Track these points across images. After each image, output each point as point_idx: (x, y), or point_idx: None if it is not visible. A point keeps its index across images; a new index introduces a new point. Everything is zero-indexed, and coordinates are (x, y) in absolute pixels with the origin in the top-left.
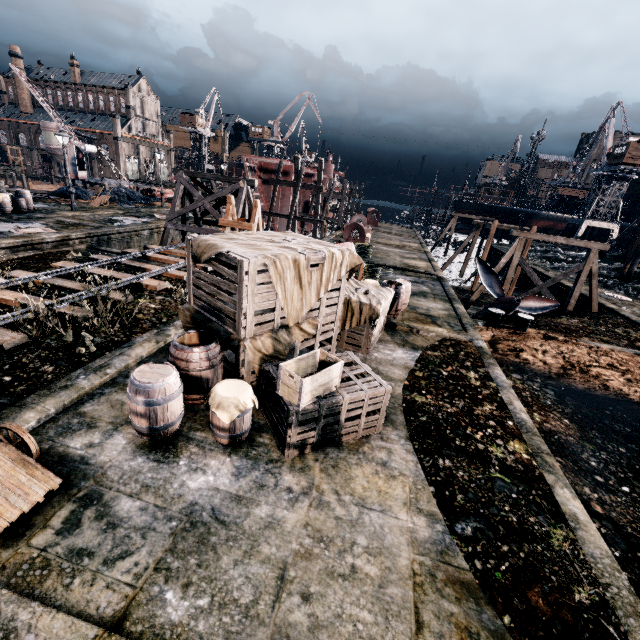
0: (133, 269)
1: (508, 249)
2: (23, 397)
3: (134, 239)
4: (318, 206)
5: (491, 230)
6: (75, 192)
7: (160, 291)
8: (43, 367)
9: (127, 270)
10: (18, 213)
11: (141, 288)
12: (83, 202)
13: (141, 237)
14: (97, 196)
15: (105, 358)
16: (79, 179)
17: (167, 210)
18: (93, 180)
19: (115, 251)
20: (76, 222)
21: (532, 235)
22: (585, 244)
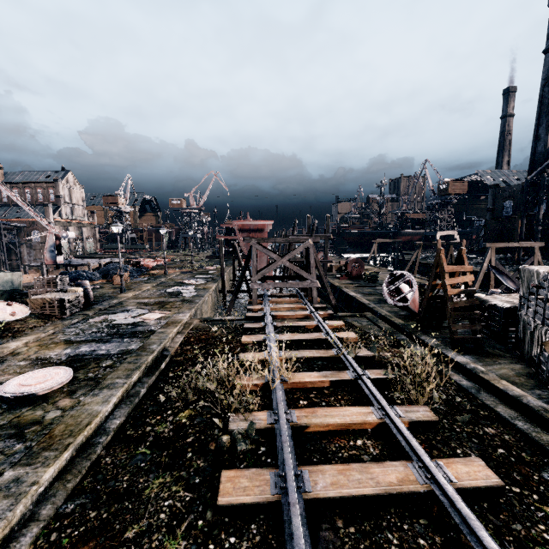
0: (296, 329)
1: (485, 256)
2: (548, 462)
3: (202, 305)
4: (327, 250)
5: (438, 246)
6: (86, 275)
7: (359, 341)
8: (486, 430)
9: (295, 331)
10: (88, 304)
11: (342, 342)
12: (100, 283)
13: (204, 302)
14: (116, 275)
15: (498, 405)
16: (59, 264)
17: (175, 276)
18: (71, 262)
19: (232, 318)
20: (155, 301)
21: (498, 244)
22: (530, 244)
